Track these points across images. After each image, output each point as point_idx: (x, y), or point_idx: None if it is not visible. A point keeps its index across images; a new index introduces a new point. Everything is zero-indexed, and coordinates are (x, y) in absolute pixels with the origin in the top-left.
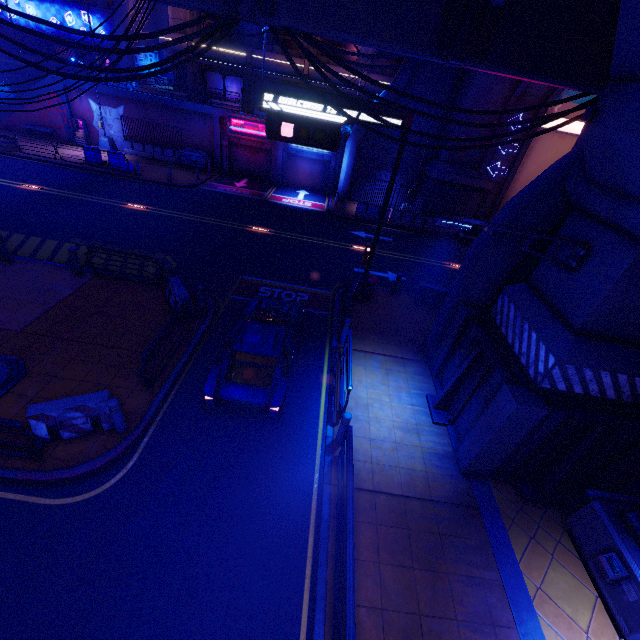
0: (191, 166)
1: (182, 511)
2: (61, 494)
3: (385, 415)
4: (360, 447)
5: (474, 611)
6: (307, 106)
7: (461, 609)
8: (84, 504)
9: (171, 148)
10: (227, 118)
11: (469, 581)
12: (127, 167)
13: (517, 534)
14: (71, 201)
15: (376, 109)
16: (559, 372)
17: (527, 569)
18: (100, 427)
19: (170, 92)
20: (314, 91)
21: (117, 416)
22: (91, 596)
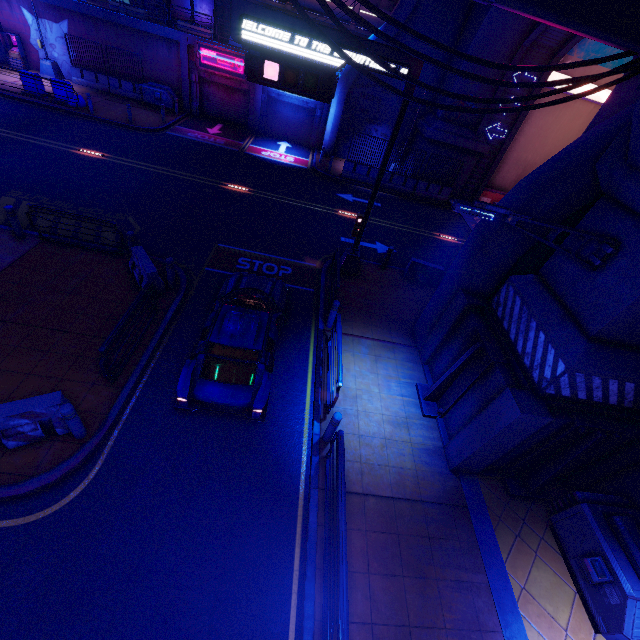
0: (155, 105)
1: (155, 527)
2: (9, 514)
3: (374, 408)
4: (349, 445)
5: (462, 618)
6: (296, 41)
7: (450, 617)
8: (38, 525)
9: (130, 80)
10: (196, 47)
11: (457, 586)
12: (76, 101)
13: (503, 533)
14: (7, 142)
15: (379, 52)
16: (567, 379)
17: (512, 569)
18: (54, 431)
19: (125, 7)
20: (308, 22)
21: (73, 422)
22: (51, 634)
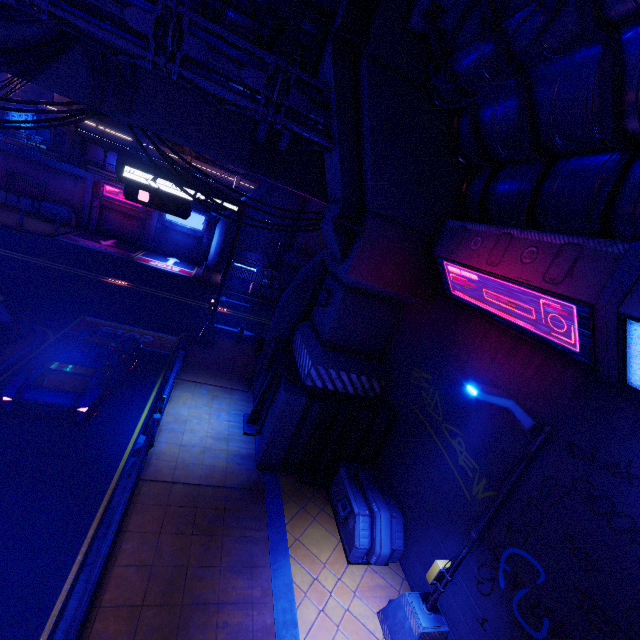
0: (51, 218)
1: None
2: None
3: (201, 428)
4: (169, 451)
5: (238, 559)
6: (163, 183)
7: (227, 559)
8: None
9: (30, 198)
10: (102, 184)
11: (240, 539)
12: None
13: (291, 506)
14: None
15: (218, 196)
16: (315, 372)
17: (292, 528)
18: None
19: (41, 149)
20: (161, 171)
21: None
22: None
